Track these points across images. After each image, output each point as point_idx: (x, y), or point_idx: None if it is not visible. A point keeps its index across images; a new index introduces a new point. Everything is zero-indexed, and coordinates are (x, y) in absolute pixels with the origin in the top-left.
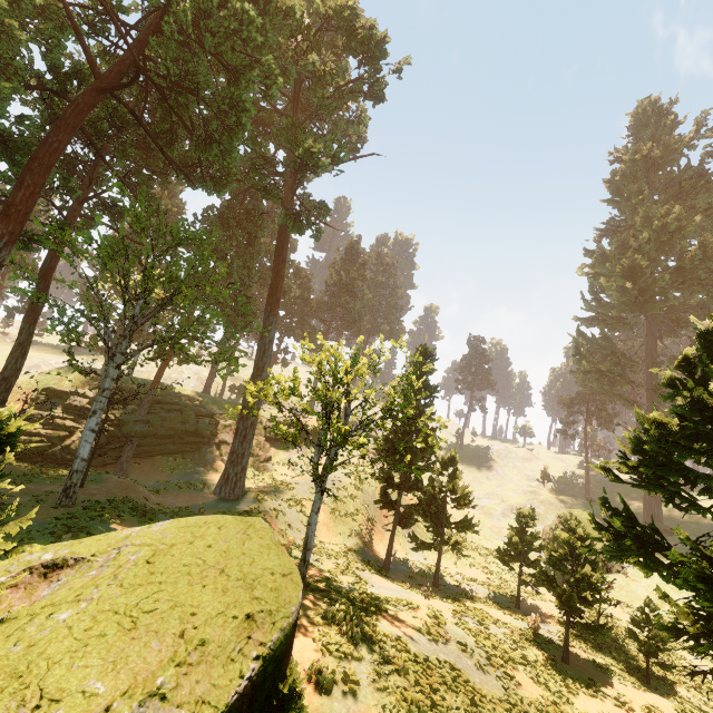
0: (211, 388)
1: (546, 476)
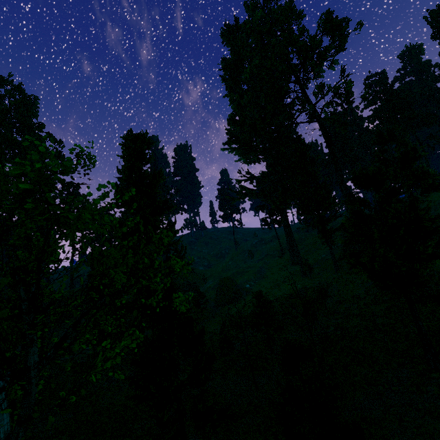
0: (73, 285)
1: (251, 255)
